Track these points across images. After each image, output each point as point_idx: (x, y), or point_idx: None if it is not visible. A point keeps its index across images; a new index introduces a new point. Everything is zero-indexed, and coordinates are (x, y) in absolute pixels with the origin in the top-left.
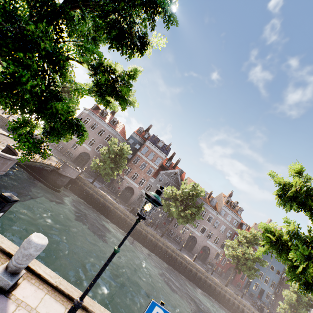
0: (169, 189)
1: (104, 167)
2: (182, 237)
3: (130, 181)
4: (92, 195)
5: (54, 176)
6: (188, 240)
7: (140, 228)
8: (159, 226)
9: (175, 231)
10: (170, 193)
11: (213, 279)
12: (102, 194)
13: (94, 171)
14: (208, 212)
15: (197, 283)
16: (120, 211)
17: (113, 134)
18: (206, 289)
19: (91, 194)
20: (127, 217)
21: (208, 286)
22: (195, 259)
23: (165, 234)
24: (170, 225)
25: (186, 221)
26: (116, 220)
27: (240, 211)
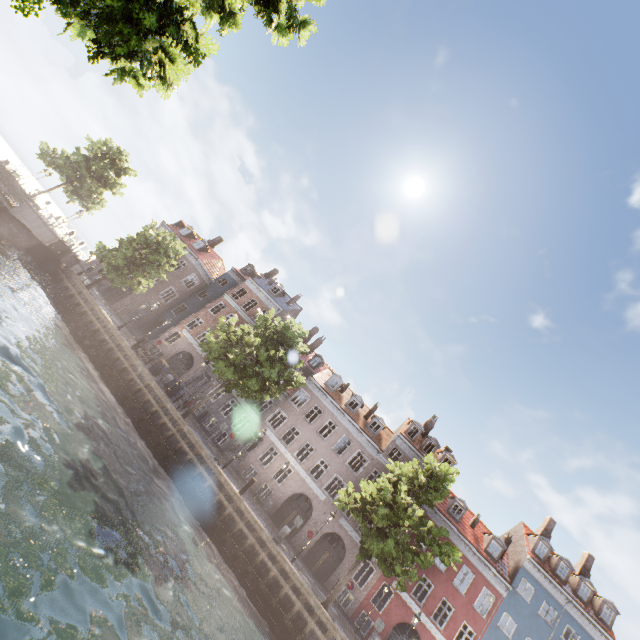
0: (233, 321)
1: (115, 253)
2: (268, 482)
3: (193, 343)
4: (74, 300)
5: (1, 219)
6: (290, 505)
7: (137, 377)
8: (226, 450)
9: (261, 472)
10: (229, 326)
11: (282, 556)
12: (92, 301)
13: (103, 272)
14: (355, 445)
15: (232, 555)
16: (113, 337)
17: (190, 261)
18: (252, 585)
19: (73, 298)
20: (122, 352)
21: (262, 576)
22: (287, 547)
23: (225, 462)
24: (252, 454)
25: (234, 370)
26: (96, 352)
27: (448, 462)
